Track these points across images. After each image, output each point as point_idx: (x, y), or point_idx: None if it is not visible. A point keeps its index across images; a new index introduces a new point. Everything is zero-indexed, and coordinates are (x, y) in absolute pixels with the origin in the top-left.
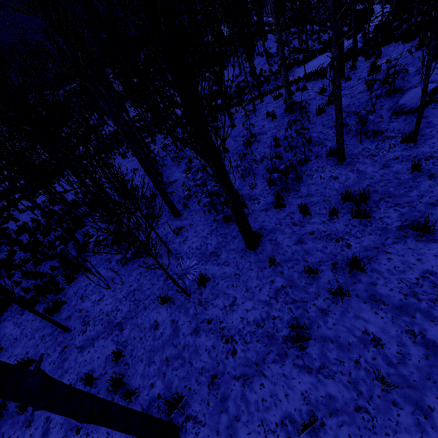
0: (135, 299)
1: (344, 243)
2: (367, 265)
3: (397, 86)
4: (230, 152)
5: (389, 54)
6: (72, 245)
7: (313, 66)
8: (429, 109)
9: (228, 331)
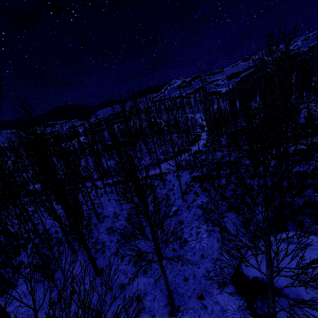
0: (39, 304)
1: (127, 276)
2: (127, 286)
3: (171, 202)
4: (110, 218)
5: (182, 179)
6: (9, 268)
7: (166, 165)
8: (174, 217)
9: (75, 316)
